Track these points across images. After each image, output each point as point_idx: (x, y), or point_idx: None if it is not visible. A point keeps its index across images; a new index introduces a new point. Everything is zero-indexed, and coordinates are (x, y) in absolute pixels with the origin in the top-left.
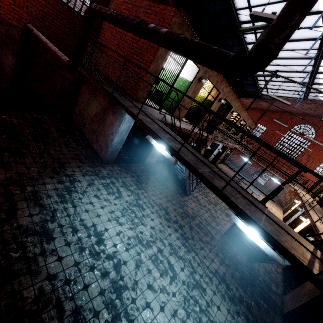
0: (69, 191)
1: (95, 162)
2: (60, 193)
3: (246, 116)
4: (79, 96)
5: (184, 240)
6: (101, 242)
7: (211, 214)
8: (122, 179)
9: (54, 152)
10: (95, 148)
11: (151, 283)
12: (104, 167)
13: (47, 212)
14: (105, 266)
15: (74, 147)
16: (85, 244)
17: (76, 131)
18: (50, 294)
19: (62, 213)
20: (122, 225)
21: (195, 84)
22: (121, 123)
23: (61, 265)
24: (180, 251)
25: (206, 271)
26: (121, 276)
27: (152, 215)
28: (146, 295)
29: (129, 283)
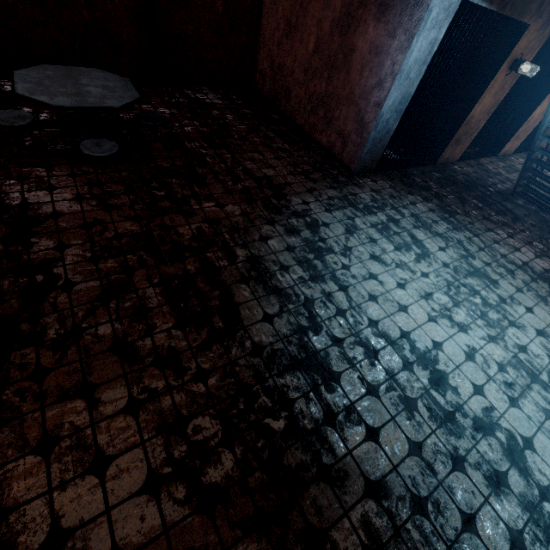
0: (316, 250)
1: (336, 177)
2: (302, 258)
3: None
4: (264, 16)
5: None
6: (441, 382)
7: None
8: (409, 209)
9: (253, 164)
10: (324, 144)
11: None
12: (358, 185)
13: (295, 308)
14: (485, 454)
15: (283, 147)
16: (408, 389)
17: (272, 115)
18: (396, 545)
19: (326, 308)
20: (466, 330)
21: None
22: (414, 34)
23: (384, 453)
24: None
25: None
26: (540, 486)
27: (521, 296)
28: None
29: None
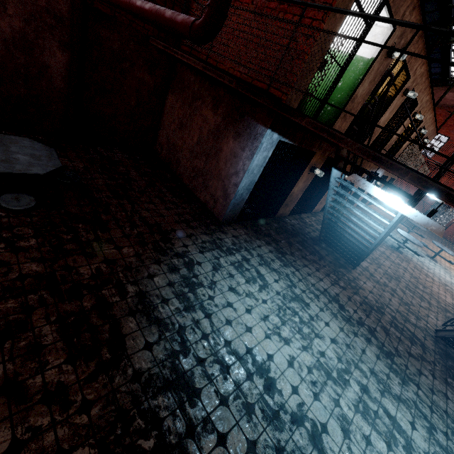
0: (190, 284)
1: (209, 225)
2: (179, 291)
3: (428, 120)
4: (165, 112)
5: (388, 359)
6: (271, 387)
7: (400, 298)
8: (256, 250)
9: (148, 213)
10: (202, 200)
11: None
12: (224, 231)
13: (171, 335)
14: (297, 441)
15: (172, 200)
16: (249, 396)
17: (166, 174)
18: None
19: (194, 333)
20: (289, 343)
21: (378, 62)
22: (254, 153)
23: None
24: (392, 384)
25: (448, 423)
26: None
27: (322, 314)
28: None
29: None
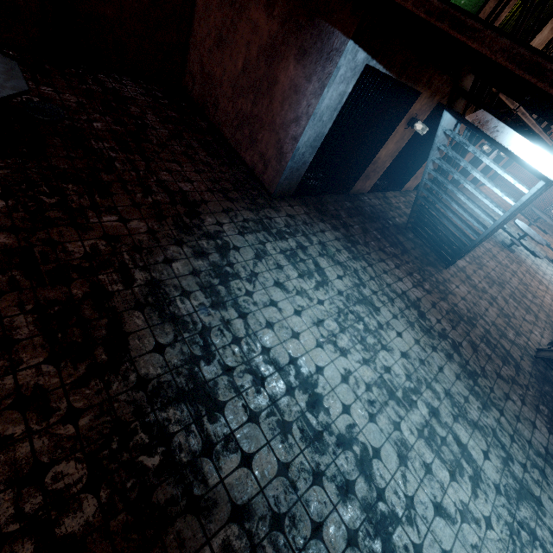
0: (222, 275)
1: (255, 198)
2: (206, 283)
3: None
4: (196, 18)
5: (471, 380)
6: (317, 404)
7: (500, 309)
8: (318, 236)
9: (169, 176)
10: (248, 162)
11: (438, 501)
12: (275, 208)
13: (191, 337)
14: (341, 466)
15: (206, 160)
16: (287, 413)
17: (200, 122)
18: None
19: (222, 336)
20: (346, 354)
21: None
22: (325, 84)
23: (254, 477)
24: (470, 409)
25: (529, 454)
26: (379, 489)
27: (395, 322)
28: (437, 534)
29: (398, 507)
